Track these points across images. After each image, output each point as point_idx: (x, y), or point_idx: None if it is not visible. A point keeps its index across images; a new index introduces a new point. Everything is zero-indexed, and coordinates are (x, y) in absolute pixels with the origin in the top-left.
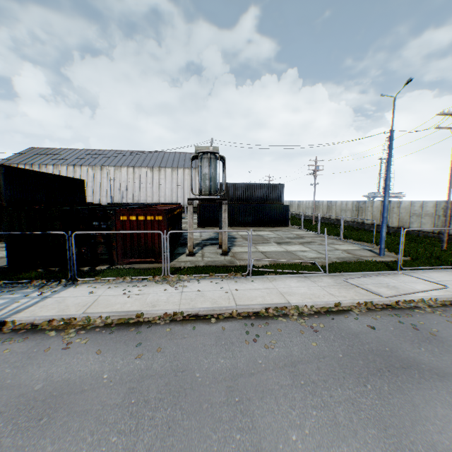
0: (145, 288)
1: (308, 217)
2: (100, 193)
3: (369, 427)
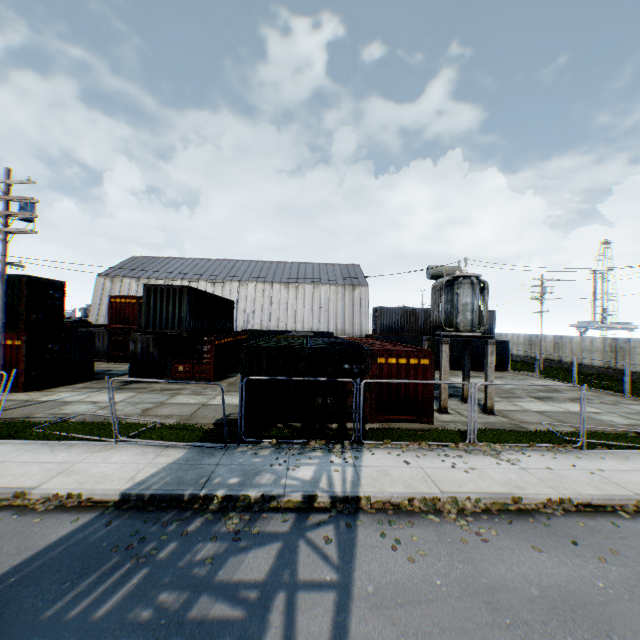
0: (464, 460)
1: (518, 357)
2: None
3: None
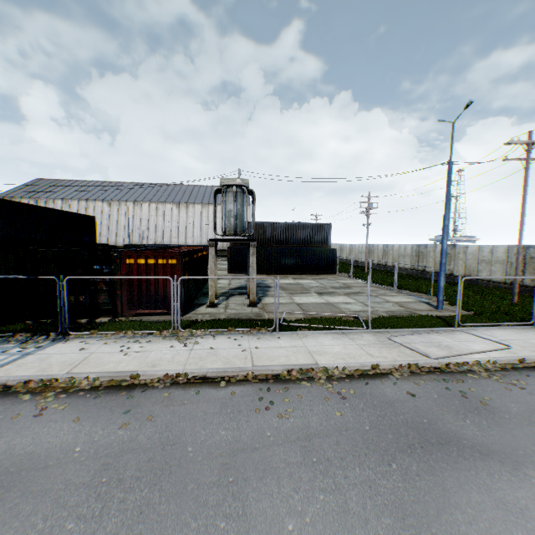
0: (149, 344)
1: (362, 263)
2: (117, 233)
3: (385, 515)
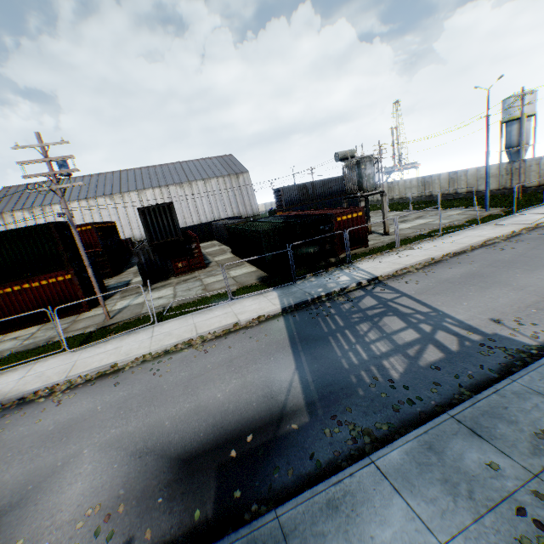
0: (400, 254)
1: None
2: (130, 226)
3: None
